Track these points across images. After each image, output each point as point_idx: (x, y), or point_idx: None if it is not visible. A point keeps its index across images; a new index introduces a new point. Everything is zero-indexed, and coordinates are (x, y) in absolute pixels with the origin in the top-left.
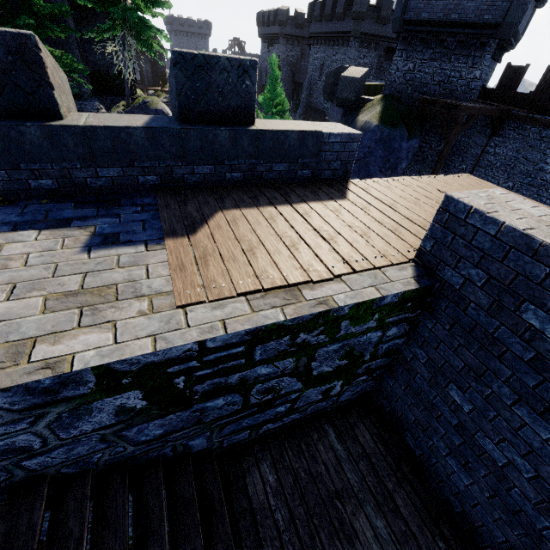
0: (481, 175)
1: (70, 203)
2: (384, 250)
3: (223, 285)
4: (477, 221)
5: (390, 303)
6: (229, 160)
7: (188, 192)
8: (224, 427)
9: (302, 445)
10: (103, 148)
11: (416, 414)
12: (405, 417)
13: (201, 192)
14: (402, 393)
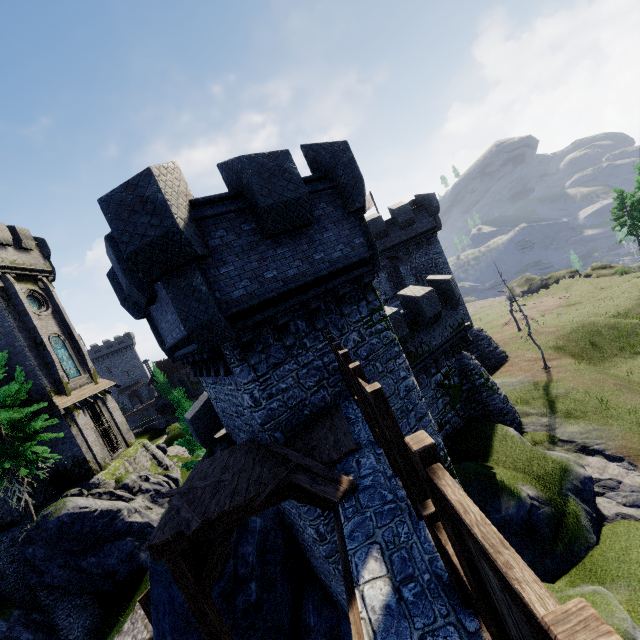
0: None
1: None
2: None
3: None
4: None
5: None
6: None
7: None
8: None
9: None
10: None
11: None
12: None
13: None
14: None
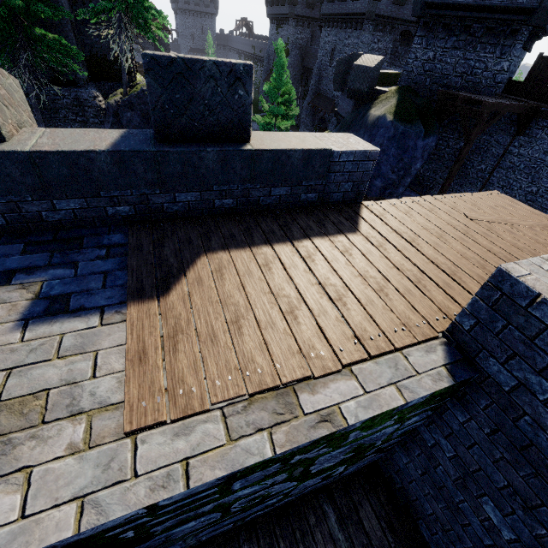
0: (502, 177)
1: (20, 243)
2: (406, 317)
3: (192, 390)
4: (546, 315)
5: (415, 404)
6: (218, 185)
7: (168, 225)
8: (201, 532)
9: (297, 533)
10: (58, 176)
11: (435, 508)
12: (420, 504)
13: (184, 225)
14: (418, 477)
